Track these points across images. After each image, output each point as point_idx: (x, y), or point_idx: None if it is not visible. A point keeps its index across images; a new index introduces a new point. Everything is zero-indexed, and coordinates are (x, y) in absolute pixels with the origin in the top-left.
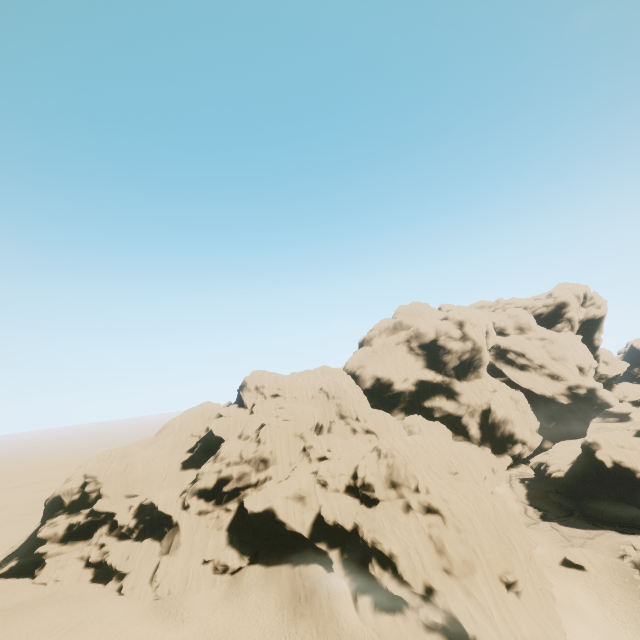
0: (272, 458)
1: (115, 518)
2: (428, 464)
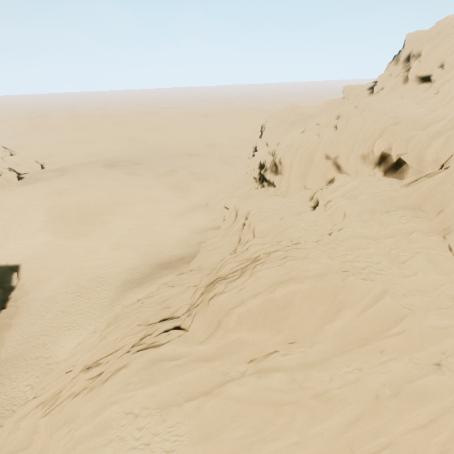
0: (280, 167)
1: None
2: (275, 367)
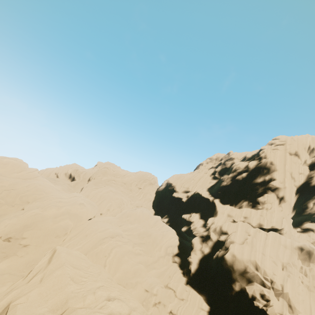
0: None
1: None
2: None
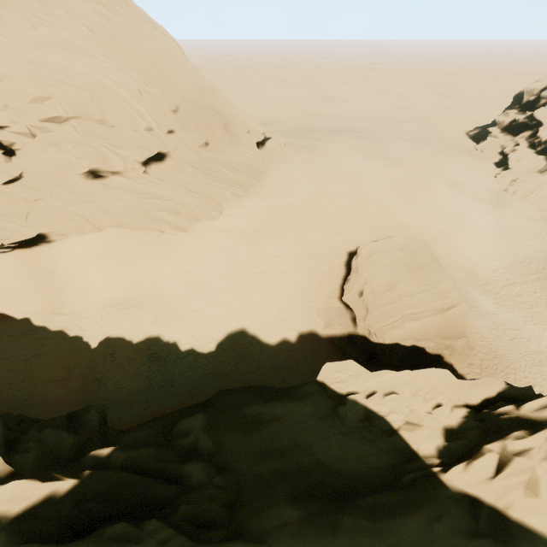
0: None
1: (539, 128)
2: None
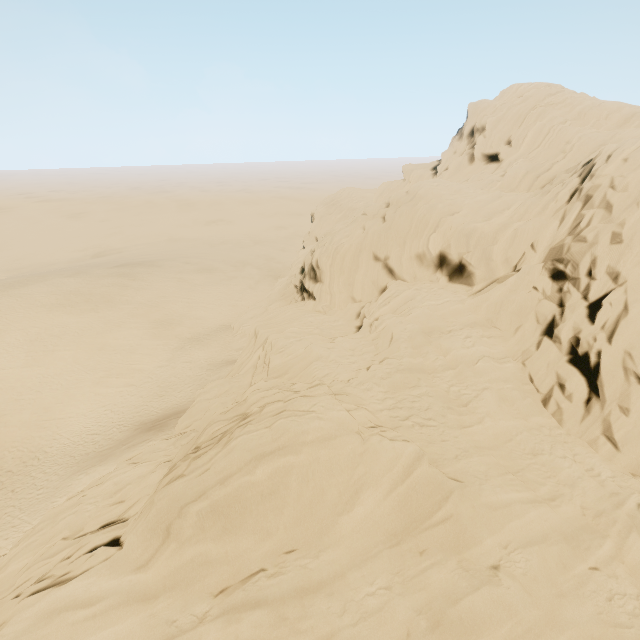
0: (318, 271)
1: None
2: (254, 600)
